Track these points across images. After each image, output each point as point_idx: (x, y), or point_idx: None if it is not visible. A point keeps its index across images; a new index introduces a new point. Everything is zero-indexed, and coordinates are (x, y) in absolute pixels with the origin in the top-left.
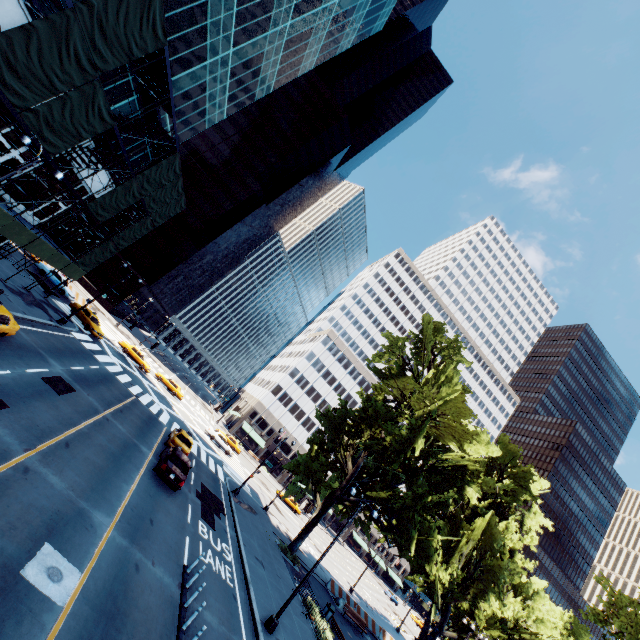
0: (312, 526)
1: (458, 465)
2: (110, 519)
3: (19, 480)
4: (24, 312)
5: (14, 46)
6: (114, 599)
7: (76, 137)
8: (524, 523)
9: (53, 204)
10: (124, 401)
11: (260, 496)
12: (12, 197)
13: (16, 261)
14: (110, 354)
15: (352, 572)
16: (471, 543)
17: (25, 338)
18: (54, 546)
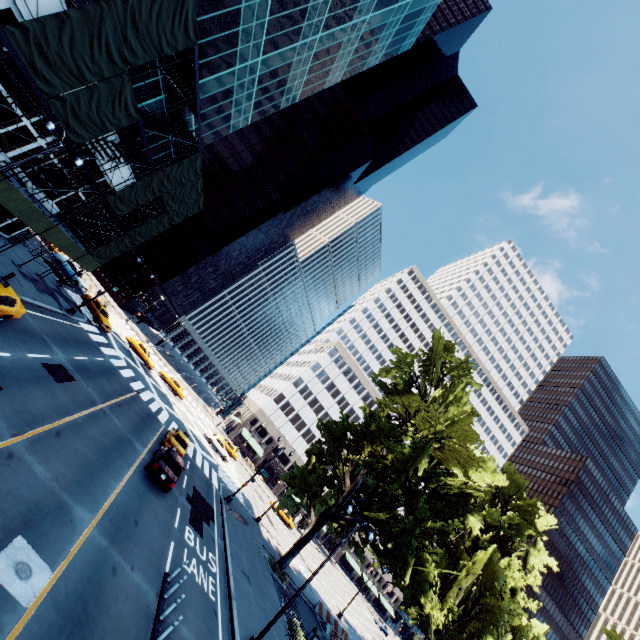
0: (304, 543)
1: (461, 492)
2: (92, 516)
3: (1, 465)
4: (34, 298)
5: (47, 33)
6: (84, 604)
7: (101, 129)
8: (528, 560)
9: (74, 195)
10: (124, 395)
11: (253, 506)
12: (33, 183)
13: (34, 249)
14: (116, 348)
15: (342, 595)
16: (470, 577)
17: (31, 323)
18: (27, 539)
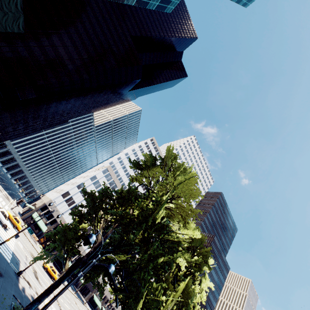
0: (53, 288)
1: (175, 241)
2: None
3: None
4: None
5: None
6: None
7: None
8: (200, 286)
9: None
10: None
11: (21, 263)
12: None
13: None
14: None
15: None
16: (173, 301)
17: None
18: None
